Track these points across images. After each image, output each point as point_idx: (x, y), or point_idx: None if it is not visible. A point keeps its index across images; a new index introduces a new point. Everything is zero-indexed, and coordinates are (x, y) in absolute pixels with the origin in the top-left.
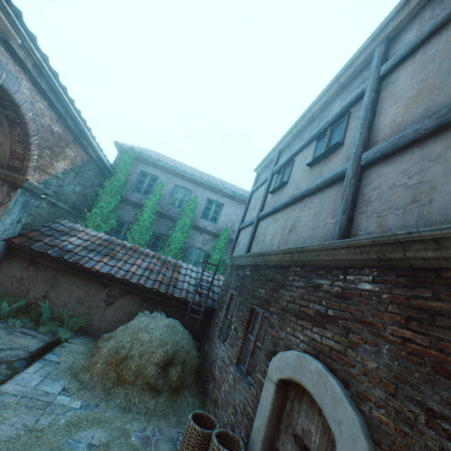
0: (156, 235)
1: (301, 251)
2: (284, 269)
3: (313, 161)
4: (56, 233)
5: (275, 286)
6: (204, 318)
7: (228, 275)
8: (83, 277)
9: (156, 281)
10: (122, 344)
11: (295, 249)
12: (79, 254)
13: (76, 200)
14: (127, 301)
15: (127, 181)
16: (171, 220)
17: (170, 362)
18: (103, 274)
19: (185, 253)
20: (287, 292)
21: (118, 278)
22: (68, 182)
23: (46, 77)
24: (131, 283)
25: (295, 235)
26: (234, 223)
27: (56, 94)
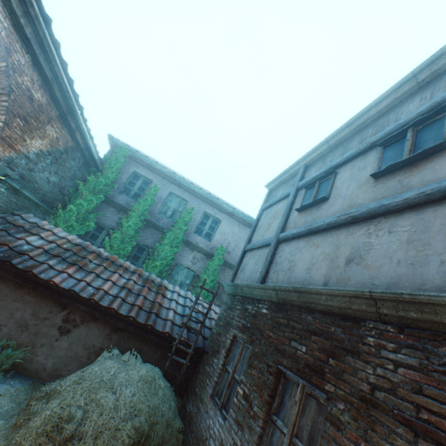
0: (139, 246)
1: (408, 301)
2: (348, 321)
3: (384, 170)
4: (10, 228)
5: (332, 346)
6: (189, 362)
7: (228, 306)
8: (34, 292)
9: (133, 306)
10: (70, 412)
11: (392, 294)
12: (36, 258)
13: (49, 192)
14: (90, 330)
15: (116, 180)
16: (160, 231)
17: (142, 445)
18: (64, 290)
19: (171, 271)
20: (368, 365)
21: (83, 298)
22: (41, 168)
23: (34, 20)
24: (100, 306)
25: (364, 269)
26: (230, 242)
27: (44, 50)
